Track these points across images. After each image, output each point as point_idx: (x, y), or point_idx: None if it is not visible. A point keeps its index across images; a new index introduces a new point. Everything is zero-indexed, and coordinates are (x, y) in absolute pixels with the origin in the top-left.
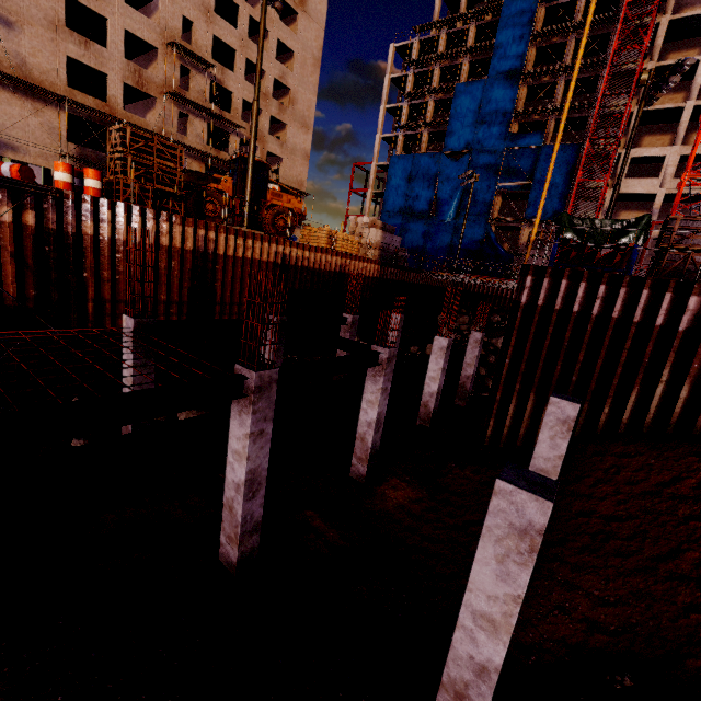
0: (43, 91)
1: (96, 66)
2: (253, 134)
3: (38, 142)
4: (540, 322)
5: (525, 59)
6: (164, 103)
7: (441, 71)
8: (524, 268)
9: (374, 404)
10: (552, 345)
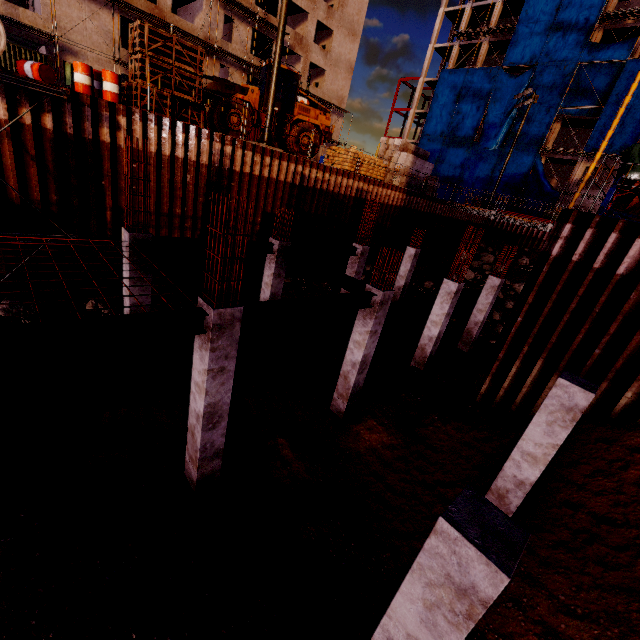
0: None
1: None
2: (280, 35)
3: (95, 47)
4: (570, 281)
5: None
6: (211, 5)
7: None
8: (563, 214)
9: (360, 346)
10: (578, 309)
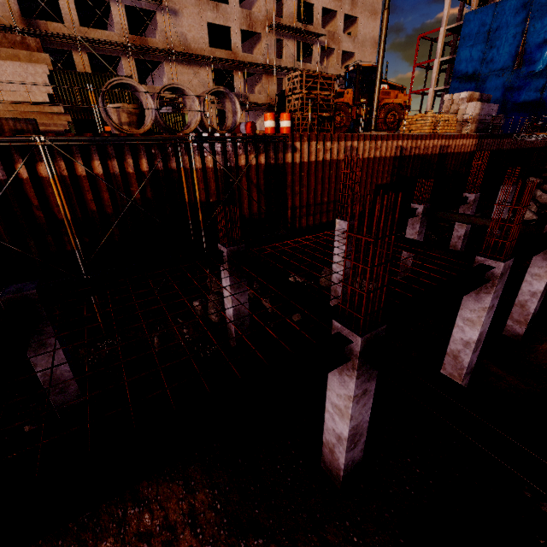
0: (198, 57)
1: (224, 23)
2: (382, 43)
3: None
4: None
5: None
6: (267, 36)
7: None
8: None
9: (541, 277)
10: None
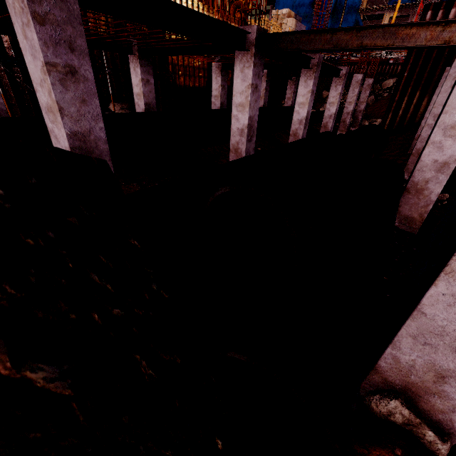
0: None
1: None
2: None
3: None
4: None
5: None
6: None
7: None
8: (426, 7)
9: (334, 104)
10: (436, 57)
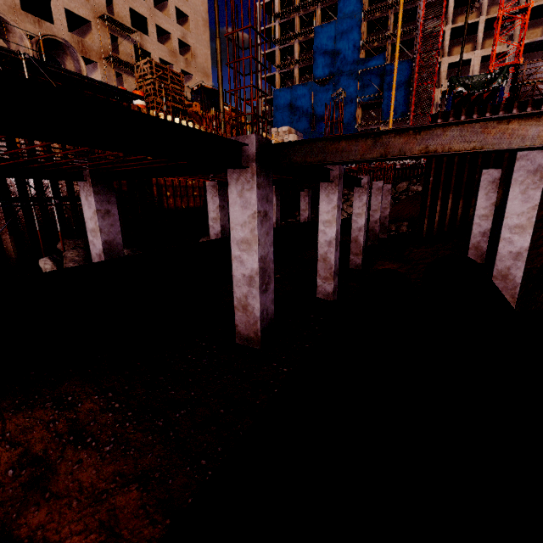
0: None
1: None
2: (219, 63)
3: None
4: None
5: (363, 1)
6: (104, 66)
7: (300, 19)
8: (434, 116)
9: (361, 215)
10: (459, 160)
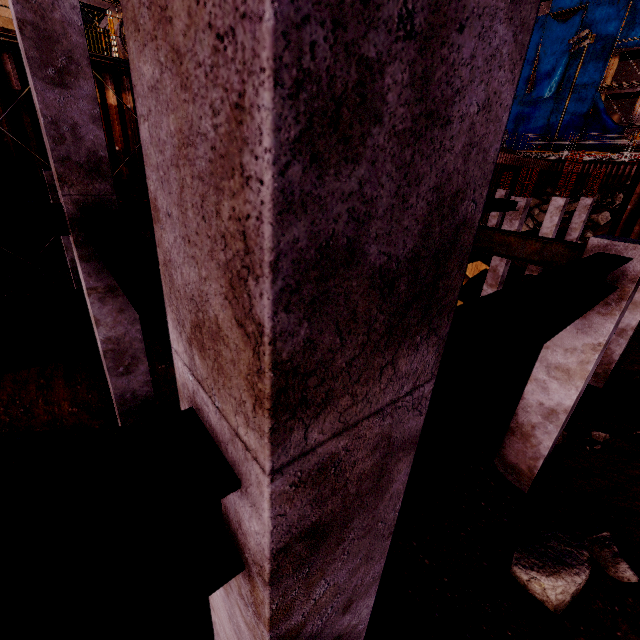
0: None
1: None
2: None
3: None
4: None
5: None
6: None
7: None
8: None
9: None
10: None
